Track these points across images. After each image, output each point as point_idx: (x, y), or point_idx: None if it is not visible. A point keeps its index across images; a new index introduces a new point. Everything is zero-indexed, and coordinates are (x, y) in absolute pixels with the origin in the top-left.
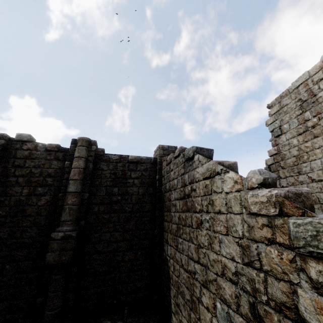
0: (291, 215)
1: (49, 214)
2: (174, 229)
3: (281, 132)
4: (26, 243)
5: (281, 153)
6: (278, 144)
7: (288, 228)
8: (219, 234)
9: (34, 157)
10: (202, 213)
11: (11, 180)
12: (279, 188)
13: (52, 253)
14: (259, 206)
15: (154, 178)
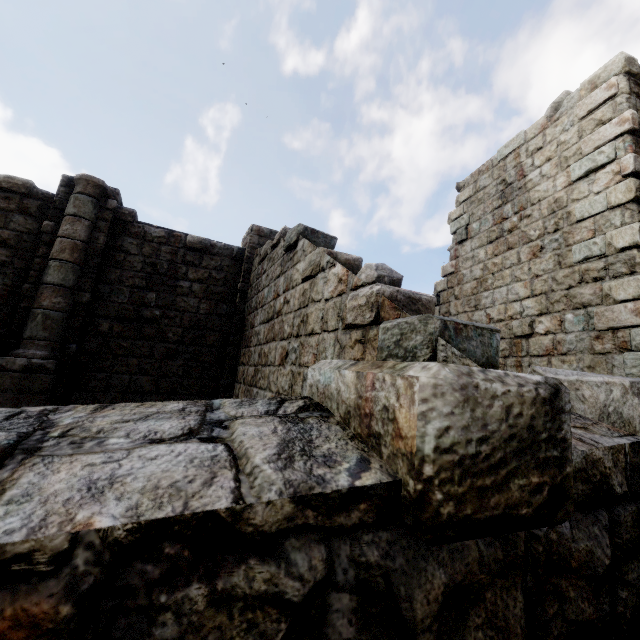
0: (387, 320)
1: None
2: (251, 374)
3: (466, 235)
4: None
5: (460, 273)
6: (458, 257)
7: (378, 339)
8: (305, 368)
9: None
10: (290, 339)
11: None
12: (387, 285)
13: None
14: (356, 312)
15: (233, 288)
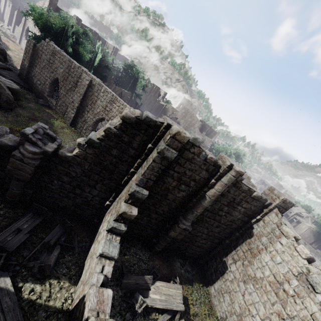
0: None
1: (179, 204)
2: (250, 273)
3: None
4: (159, 212)
5: None
6: None
7: None
8: None
9: (193, 161)
10: (289, 319)
11: (170, 172)
12: None
13: (174, 232)
14: None
15: (254, 214)
